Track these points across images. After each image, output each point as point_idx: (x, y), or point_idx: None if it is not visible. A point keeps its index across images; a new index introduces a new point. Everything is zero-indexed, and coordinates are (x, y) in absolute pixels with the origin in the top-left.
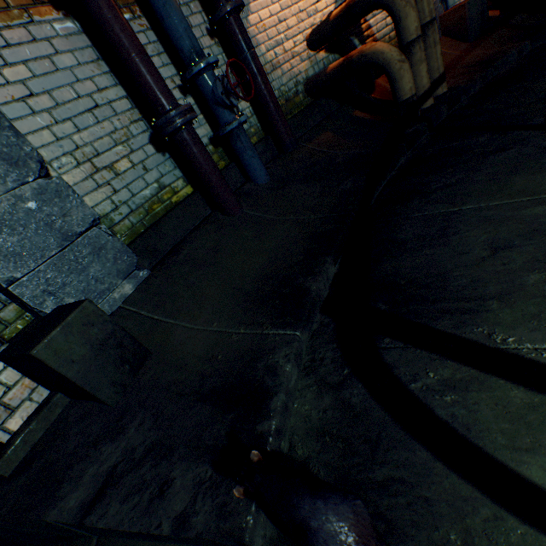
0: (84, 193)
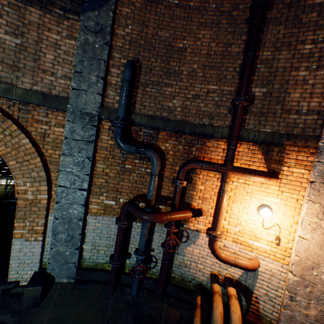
0: (86, 251)
